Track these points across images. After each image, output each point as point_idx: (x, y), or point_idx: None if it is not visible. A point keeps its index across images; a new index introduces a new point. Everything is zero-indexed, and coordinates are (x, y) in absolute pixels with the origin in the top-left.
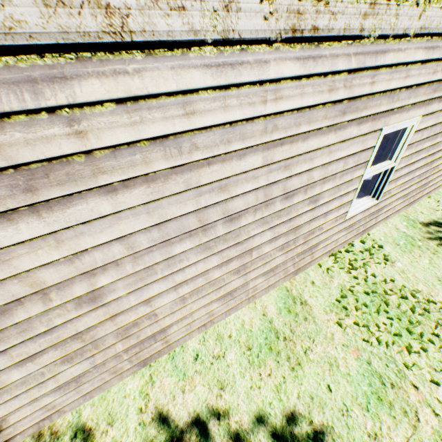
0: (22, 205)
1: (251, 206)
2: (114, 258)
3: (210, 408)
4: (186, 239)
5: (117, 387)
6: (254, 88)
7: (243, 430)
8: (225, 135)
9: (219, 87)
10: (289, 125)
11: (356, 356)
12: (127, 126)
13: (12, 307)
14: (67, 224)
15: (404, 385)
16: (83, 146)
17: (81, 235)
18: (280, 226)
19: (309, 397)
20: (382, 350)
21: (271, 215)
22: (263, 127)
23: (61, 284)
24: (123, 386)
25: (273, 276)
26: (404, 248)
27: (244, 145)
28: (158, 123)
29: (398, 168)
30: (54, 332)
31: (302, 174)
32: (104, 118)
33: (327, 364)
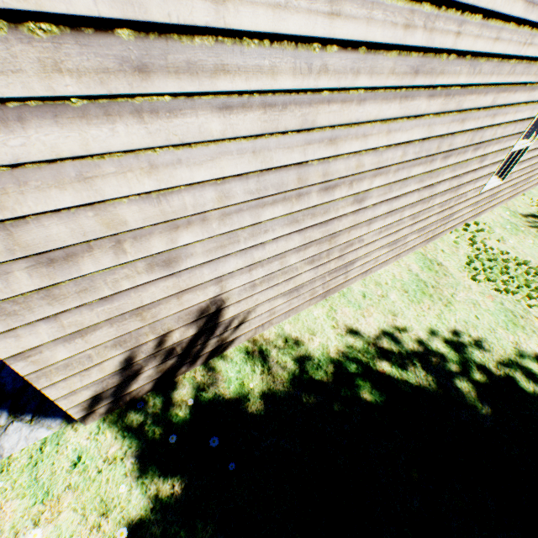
0: (404, 86)
1: (460, 148)
2: (392, 162)
3: (390, 327)
4: (421, 164)
5: (305, 313)
6: (528, 30)
7: (421, 339)
8: (495, 67)
9: (518, 21)
10: (518, 72)
11: (491, 299)
12: (473, 37)
13: (338, 184)
14: (403, 115)
15: (529, 317)
16: (452, 46)
17: (400, 129)
18: (455, 179)
19: (463, 322)
20: (509, 297)
21: (460, 163)
22: (510, 68)
23: (363, 174)
24: (309, 312)
25: (419, 237)
26: (510, 231)
27: (494, 81)
28: (482, 42)
29: (528, 150)
30: (329, 224)
31: (494, 127)
32: (472, 26)
33: (471, 304)
